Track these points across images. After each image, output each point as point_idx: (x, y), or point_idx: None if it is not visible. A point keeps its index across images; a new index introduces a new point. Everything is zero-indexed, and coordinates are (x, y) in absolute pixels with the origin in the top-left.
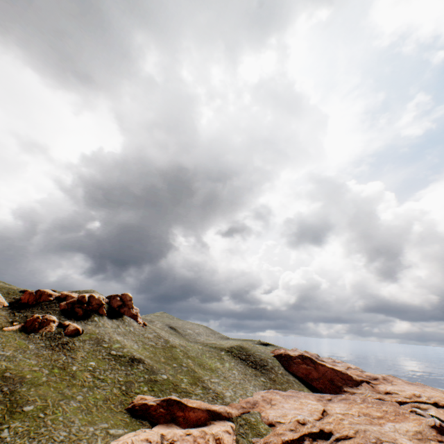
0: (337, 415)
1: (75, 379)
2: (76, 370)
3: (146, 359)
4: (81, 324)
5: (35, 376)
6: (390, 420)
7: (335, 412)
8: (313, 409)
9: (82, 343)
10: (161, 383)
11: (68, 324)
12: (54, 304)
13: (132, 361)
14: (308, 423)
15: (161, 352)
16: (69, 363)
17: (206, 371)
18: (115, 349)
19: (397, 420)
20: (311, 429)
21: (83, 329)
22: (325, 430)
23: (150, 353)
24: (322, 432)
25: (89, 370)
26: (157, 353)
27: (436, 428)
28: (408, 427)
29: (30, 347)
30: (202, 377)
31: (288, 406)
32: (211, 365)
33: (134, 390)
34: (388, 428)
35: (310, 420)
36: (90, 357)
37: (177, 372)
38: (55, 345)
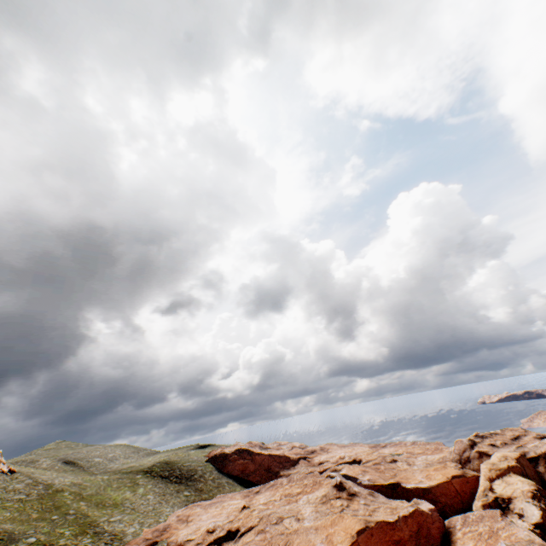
0: (259, 506)
1: None
2: None
3: (2, 525)
4: None
5: None
6: (307, 492)
7: (259, 504)
8: (232, 510)
9: None
10: None
11: None
12: None
13: None
14: (218, 528)
15: (36, 506)
16: None
17: (106, 510)
18: None
19: (313, 490)
20: (219, 533)
21: None
22: (232, 529)
23: (14, 513)
24: (229, 533)
25: None
26: (26, 509)
27: (337, 486)
28: (318, 494)
29: None
30: (98, 519)
31: (207, 516)
32: (116, 498)
33: None
34: (302, 502)
35: (220, 524)
36: None
37: (56, 527)
38: None
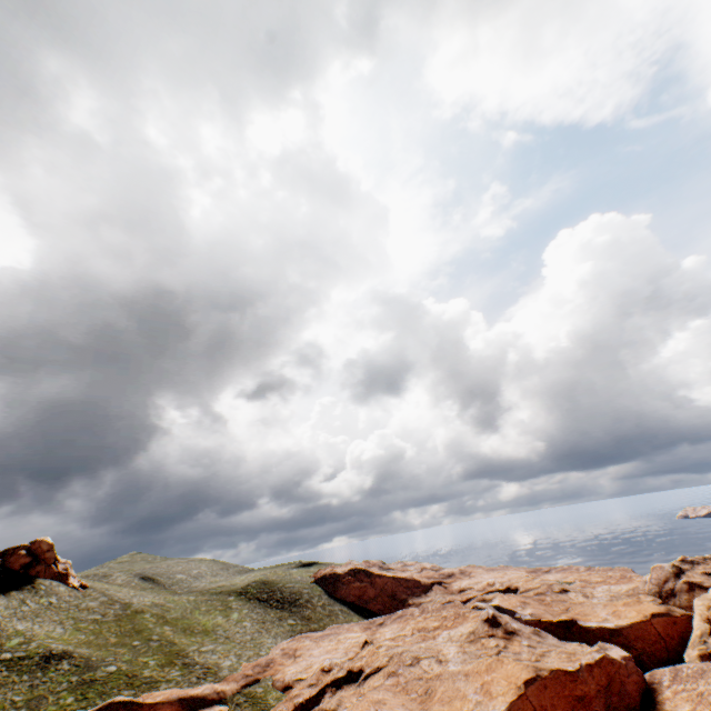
0: (384, 642)
1: None
2: None
3: (77, 649)
4: None
5: None
6: (448, 627)
7: (384, 639)
8: (351, 645)
9: None
10: (103, 681)
11: None
12: None
13: (46, 660)
14: (335, 667)
15: (113, 628)
16: None
17: (195, 637)
18: (11, 649)
19: (456, 625)
20: (337, 674)
21: None
22: (354, 669)
23: (89, 635)
24: (350, 673)
25: None
26: (103, 632)
27: (488, 621)
28: (463, 630)
29: None
30: (186, 648)
31: (319, 651)
32: (206, 624)
33: (45, 710)
34: (442, 639)
35: (338, 662)
36: None
37: (138, 655)
38: None
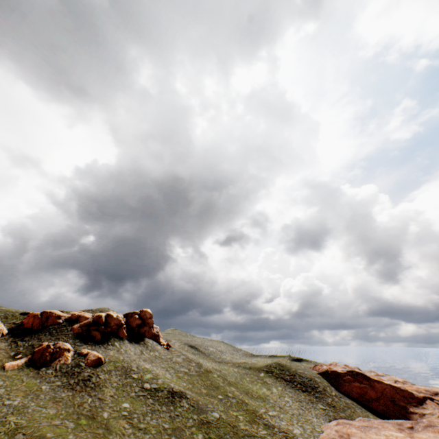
0: None
1: (110, 433)
2: (108, 417)
3: (186, 392)
4: (100, 351)
5: (58, 434)
6: None
7: None
8: None
9: (107, 376)
10: (215, 425)
11: (86, 352)
12: (64, 328)
13: (171, 396)
14: None
15: (199, 380)
16: (96, 407)
17: (257, 401)
18: (148, 382)
19: None
20: None
21: (104, 357)
22: None
23: (187, 383)
24: None
25: (125, 415)
26: (194, 382)
27: None
28: None
29: (44, 389)
30: (257, 410)
31: None
32: (257, 392)
33: None
34: None
35: None
36: (121, 396)
37: (227, 407)
38: (75, 383)
